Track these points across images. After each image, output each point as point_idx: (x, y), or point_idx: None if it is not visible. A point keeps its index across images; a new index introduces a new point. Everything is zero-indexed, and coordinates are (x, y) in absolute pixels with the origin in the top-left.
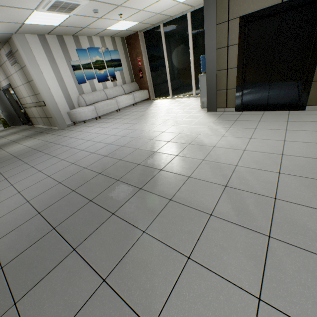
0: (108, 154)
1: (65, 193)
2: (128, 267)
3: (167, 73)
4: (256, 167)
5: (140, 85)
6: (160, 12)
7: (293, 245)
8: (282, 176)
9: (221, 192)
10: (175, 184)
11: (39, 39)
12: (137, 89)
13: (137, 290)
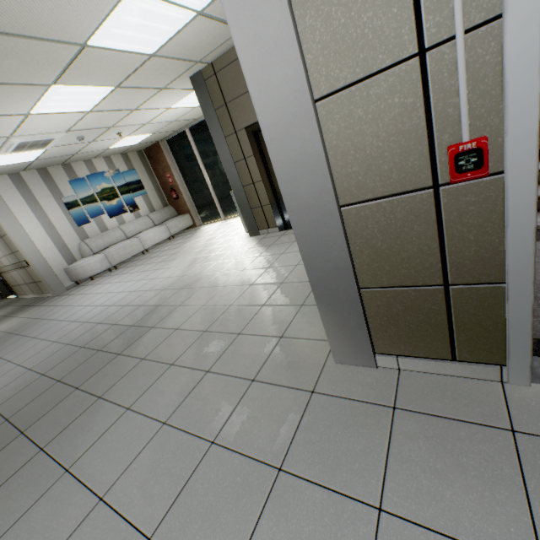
0: (103, 320)
1: (32, 380)
2: (69, 432)
3: (209, 188)
4: (247, 303)
5: (178, 209)
6: (176, 119)
7: (221, 374)
8: (263, 308)
9: (196, 339)
10: (158, 341)
11: (12, 180)
12: (175, 215)
13: (69, 447)
